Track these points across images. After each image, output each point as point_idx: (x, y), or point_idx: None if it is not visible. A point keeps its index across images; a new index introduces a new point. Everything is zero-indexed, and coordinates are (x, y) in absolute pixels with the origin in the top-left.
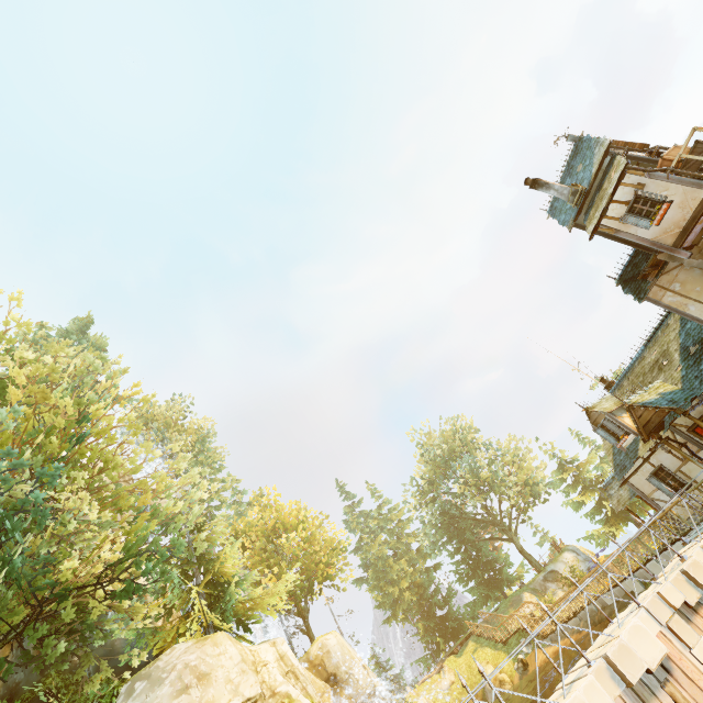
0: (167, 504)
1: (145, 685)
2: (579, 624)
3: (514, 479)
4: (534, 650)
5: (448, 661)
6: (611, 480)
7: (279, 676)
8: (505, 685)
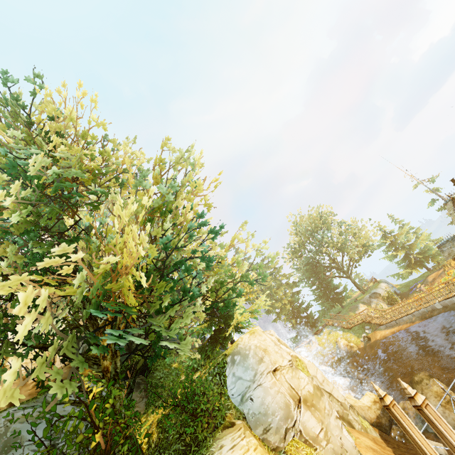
0: (239, 256)
1: (240, 357)
2: (411, 318)
3: (358, 243)
4: (374, 332)
5: (314, 338)
6: (445, 242)
7: (287, 349)
8: (354, 348)
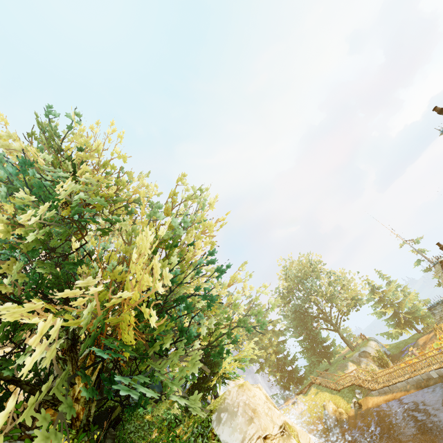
0: (236, 297)
1: (227, 416)
2: (405, 386)
3: (347, 295)
4: (365, 397)
5: (299, 398)
6: (435, 304)
7: (276, 410)
8: (343, 415)
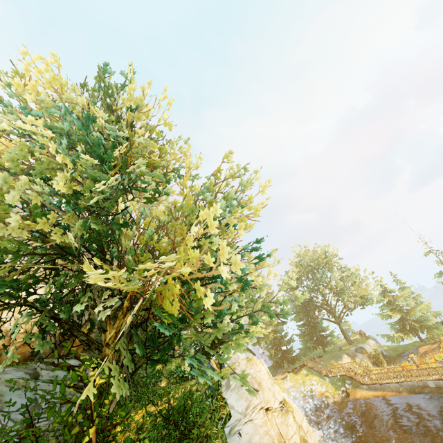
0: (262, 281)
1: (236, 384)
2: (398, 388)
3: (356, 293)
4: (355, 389)
5: (289, 375)
6: None
7: (276, 386)
8: (329, 399)
